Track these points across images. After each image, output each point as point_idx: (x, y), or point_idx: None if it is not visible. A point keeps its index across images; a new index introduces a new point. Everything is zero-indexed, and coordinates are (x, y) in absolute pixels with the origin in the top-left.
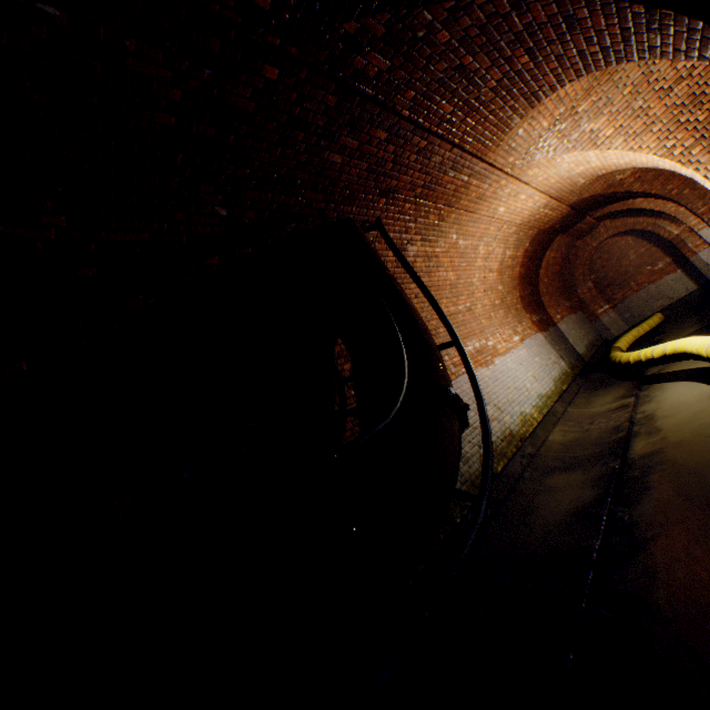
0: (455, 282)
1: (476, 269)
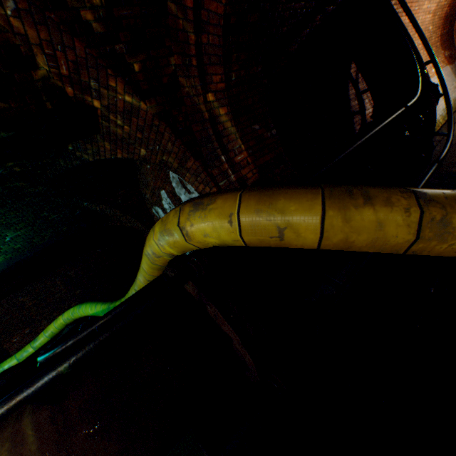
0: (407, 25)
1: (421, 12)
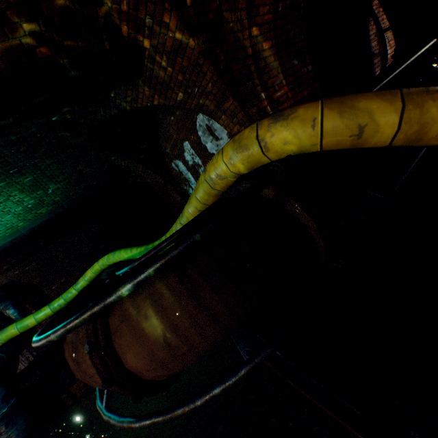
0: None
1: None
